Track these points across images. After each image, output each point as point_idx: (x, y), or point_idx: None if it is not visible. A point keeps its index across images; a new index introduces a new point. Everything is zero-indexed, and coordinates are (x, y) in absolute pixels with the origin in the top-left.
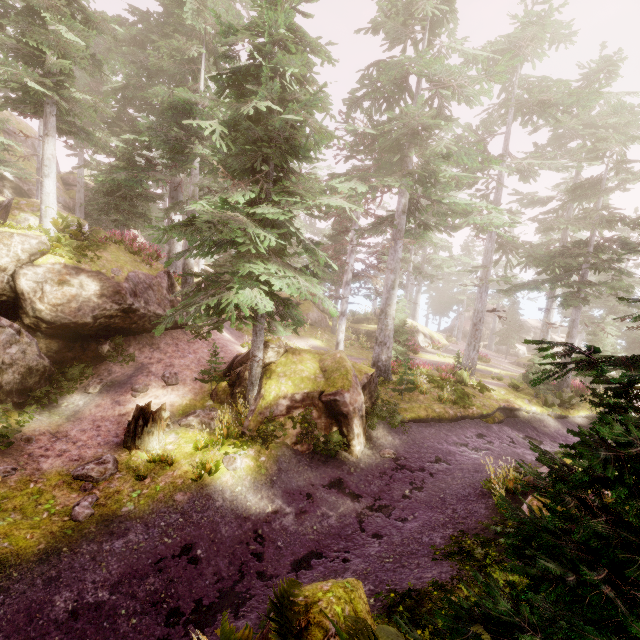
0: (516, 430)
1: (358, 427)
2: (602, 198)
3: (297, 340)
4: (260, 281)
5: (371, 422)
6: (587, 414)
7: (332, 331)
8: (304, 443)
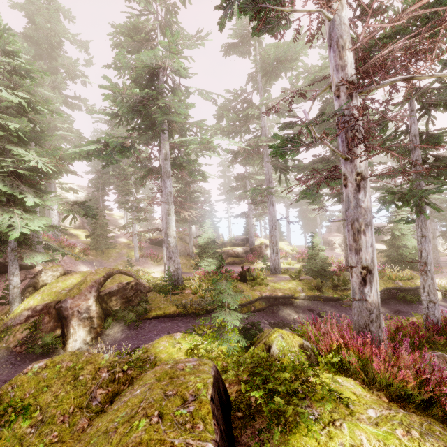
0: (273, 316)
1: (74, 327)
2: None
3: (156, 267)
4: (7, 225)
5: (105, 322)
6: None
7: (190, 257)
8: (24, 345)
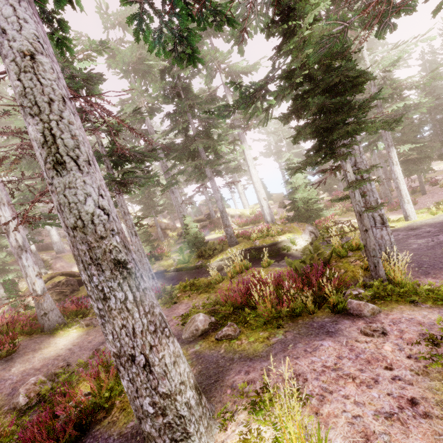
0: None
1: None
2: (183, 97)
3: None
4: None
5: None
6: (221, 258)
7: (161, 241)
8: None
